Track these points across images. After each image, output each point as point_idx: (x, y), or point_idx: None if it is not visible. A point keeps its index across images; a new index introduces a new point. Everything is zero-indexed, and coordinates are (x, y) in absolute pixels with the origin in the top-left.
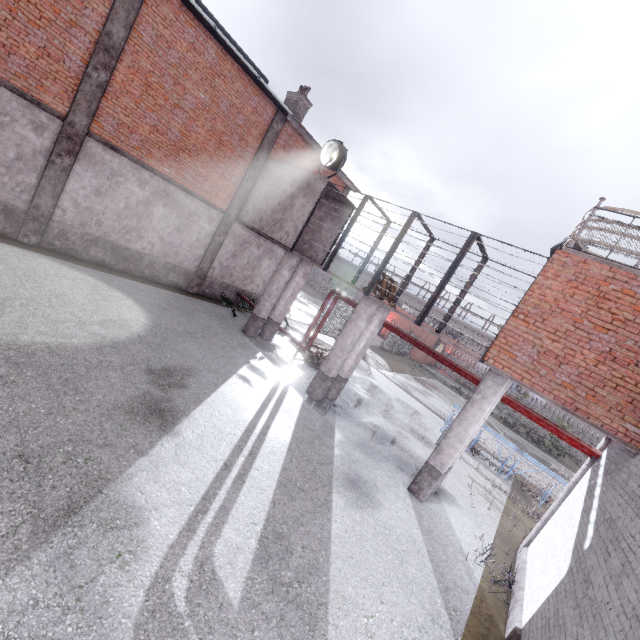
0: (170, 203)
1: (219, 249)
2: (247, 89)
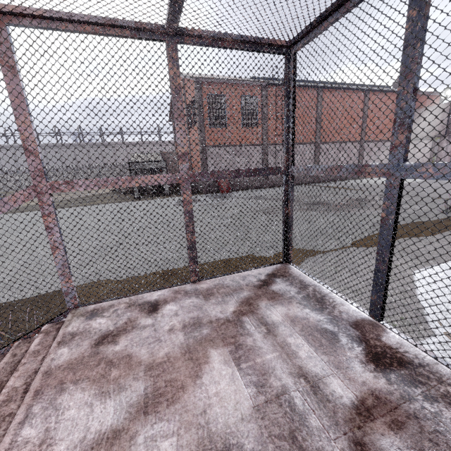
0: (383, 148)
1: None
2: (394, 96)
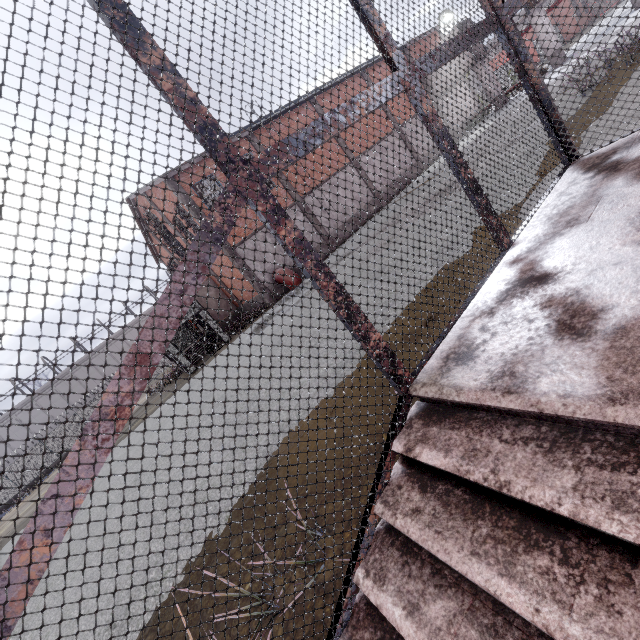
0: None
1: (445, 116)
2: None
